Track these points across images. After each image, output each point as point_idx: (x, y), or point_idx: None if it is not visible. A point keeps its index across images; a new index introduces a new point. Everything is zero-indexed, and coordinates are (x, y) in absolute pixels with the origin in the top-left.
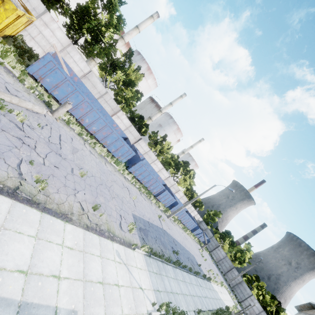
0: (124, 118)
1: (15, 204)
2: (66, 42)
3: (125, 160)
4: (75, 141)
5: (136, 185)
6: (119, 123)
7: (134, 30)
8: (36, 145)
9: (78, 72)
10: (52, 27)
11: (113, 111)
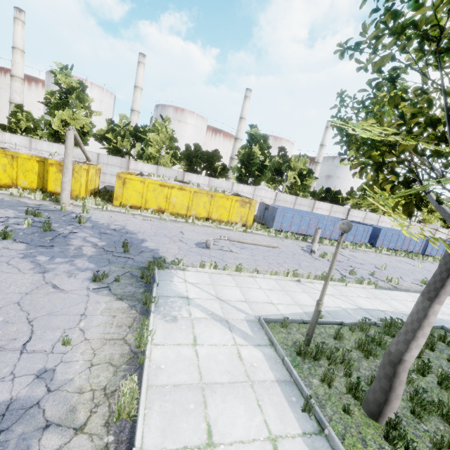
0: (322, 205)
1: (407, 293)
2: (252, 190)
3: (367, 239)
4: (341, 250)
5: (399, 254)
6: (320, 212)
7: (240, 123)
8: (353, 265)
9: (270, 202)
10: (241, 189)
11: (310, 208)
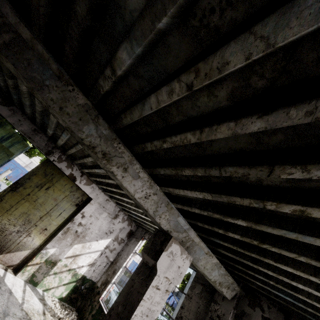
0: None
1: None
2: None
3: None
4: None
5: None
6: None
7: None
8: None
9: (22, 164)
10: None
11: None
